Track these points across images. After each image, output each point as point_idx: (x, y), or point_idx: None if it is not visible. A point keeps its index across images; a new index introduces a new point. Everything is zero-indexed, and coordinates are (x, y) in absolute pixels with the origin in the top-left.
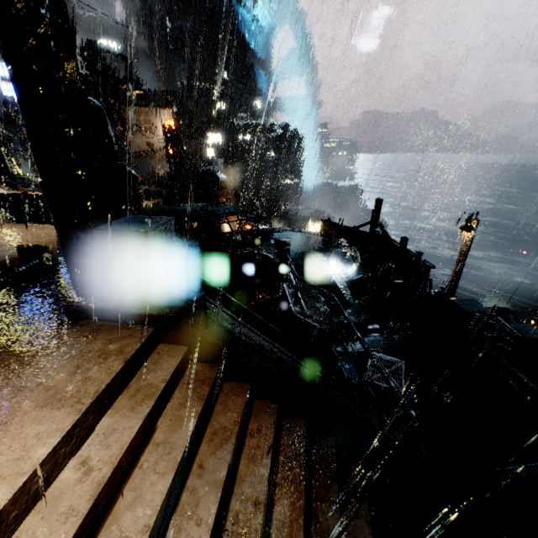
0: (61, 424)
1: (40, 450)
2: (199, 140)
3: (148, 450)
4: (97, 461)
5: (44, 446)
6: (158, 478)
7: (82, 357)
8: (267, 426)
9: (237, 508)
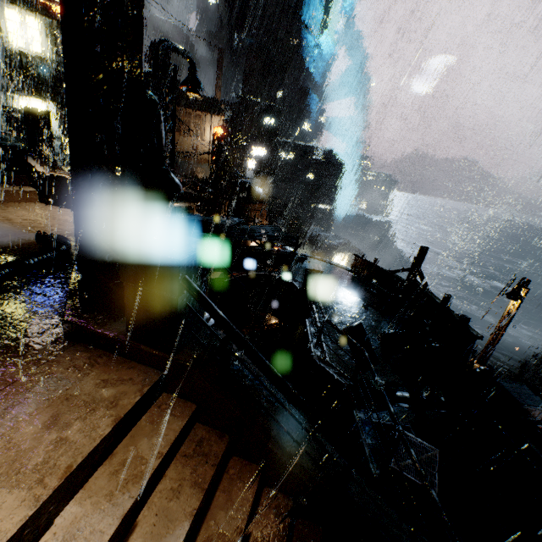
0: (6, 522)
1: None
2: (243, 151)
3: None
4: None
5: None
6: None
7: (65, 402)
8: (276, 536)
9: None
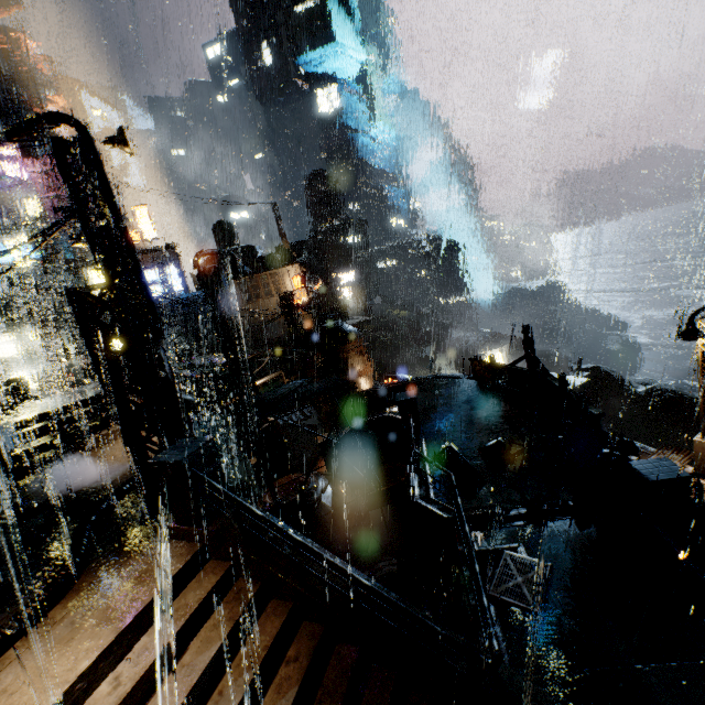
0: (104, 641)
1: (85, 662)
2: (334, 285)
3: (174, 671)
4: (126, 676)
5: (87, 660)
6: (173, 699)
7: (139, 577)
8: (305, 653)
9: None
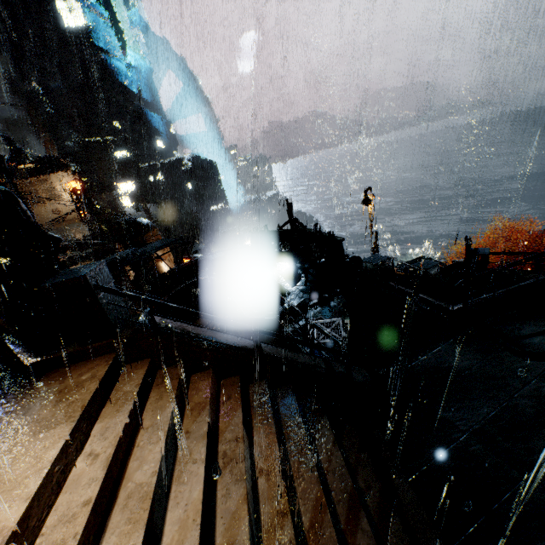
0: (62, 434)
1: (52, 452)
2: (109, 194)
3: (140, 435)
4: (101, 449)
5: (53, 450)
6: (154, 445)
7: (60, 393)
8: (235, 392)
9: (224, 448)
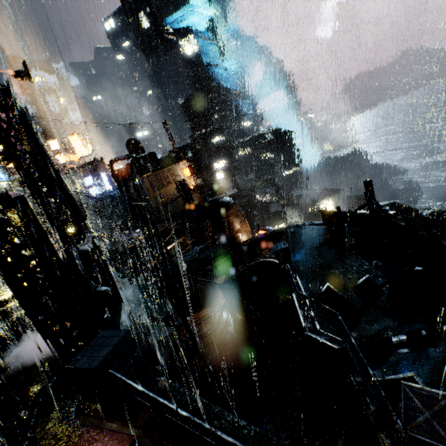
0: None
1: None
2: (211, 171)
3: None
4: None
5: None
6: None
7: None
8: None
9: None
